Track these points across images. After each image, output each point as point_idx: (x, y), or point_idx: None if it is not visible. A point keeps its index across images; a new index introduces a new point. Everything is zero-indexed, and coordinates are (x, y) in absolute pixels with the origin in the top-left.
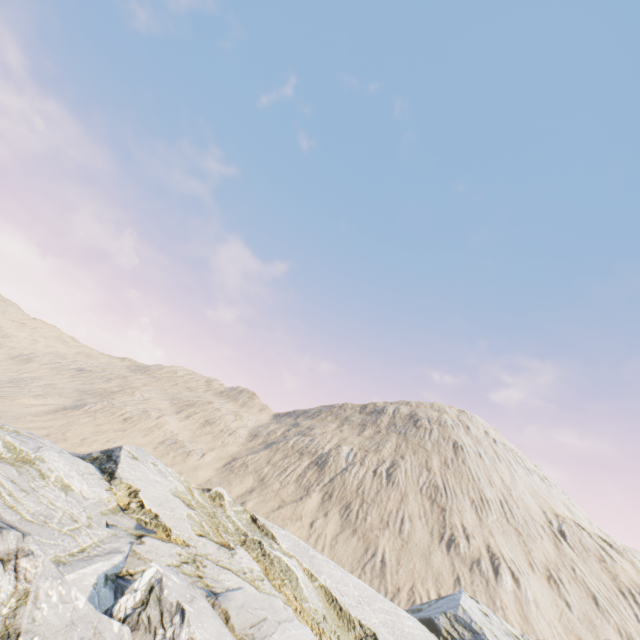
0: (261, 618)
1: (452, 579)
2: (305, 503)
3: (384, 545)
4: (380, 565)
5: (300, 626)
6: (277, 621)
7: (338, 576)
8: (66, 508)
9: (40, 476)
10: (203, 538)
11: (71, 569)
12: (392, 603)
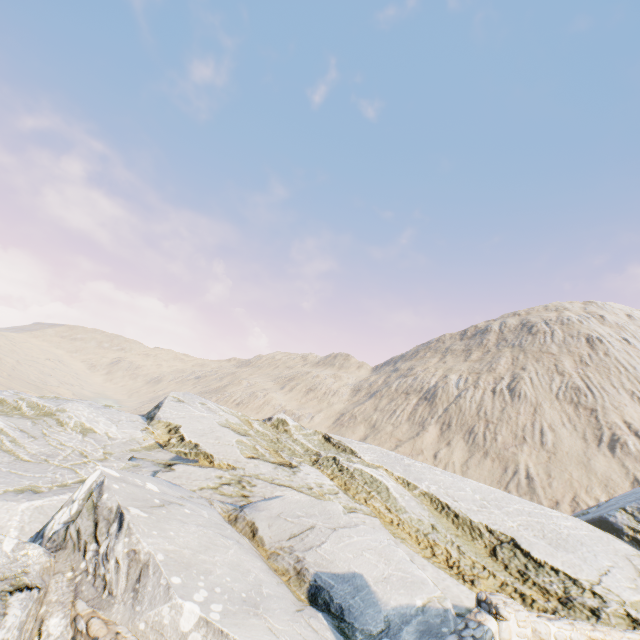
0: (306, 527)
1: (627, 482)
2: (422, 438)
3: (525, 461)
4: (526, 482)
5: (369, 532)
6: (330, 528)
7: (447, 482)
8: (78, 447)
9: (58, 424)
10: (255, 460)
11: (36, 496)
12: (535, 504)
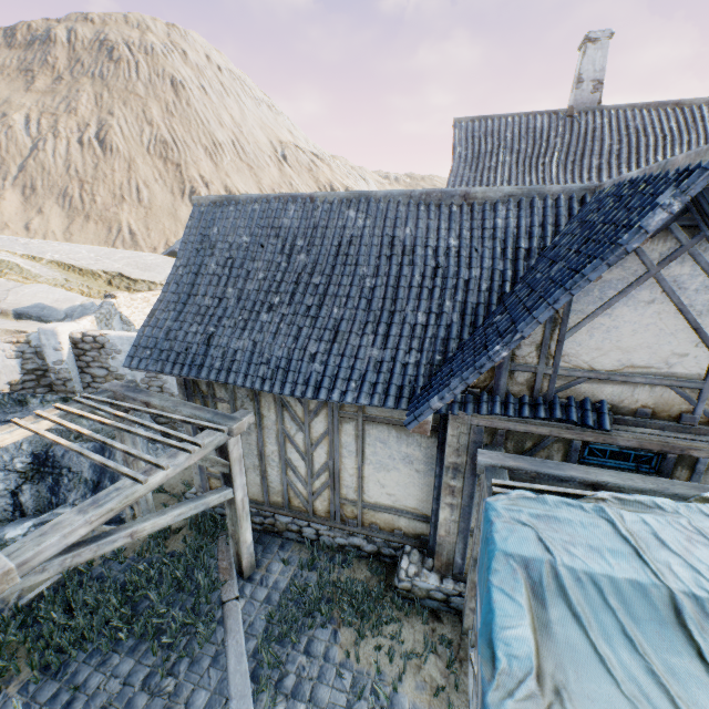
0: None
1: None
2: (1, 208)
3: (128, 219)
4: (131, 238)
5: (34, 286)
6: (6, 291)
7: (67, 250)
8: None
9: None
10: None
11: None
12: (133, 252)
